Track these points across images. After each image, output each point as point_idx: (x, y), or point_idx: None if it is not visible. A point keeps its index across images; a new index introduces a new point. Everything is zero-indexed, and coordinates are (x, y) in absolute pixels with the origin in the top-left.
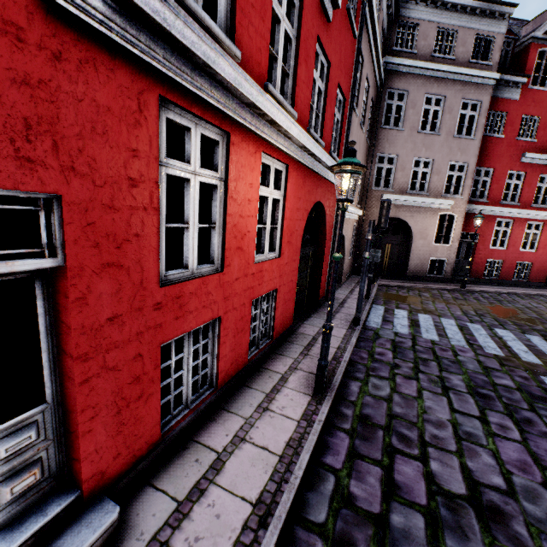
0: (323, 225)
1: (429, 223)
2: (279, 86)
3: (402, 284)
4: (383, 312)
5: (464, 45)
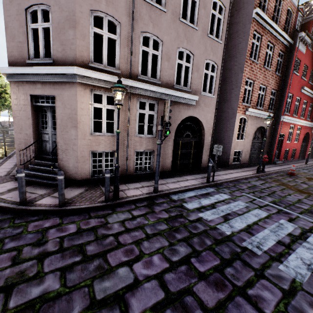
0: (308, 138)
1: None
2: (301, 115)
3: None
4: None
5: None
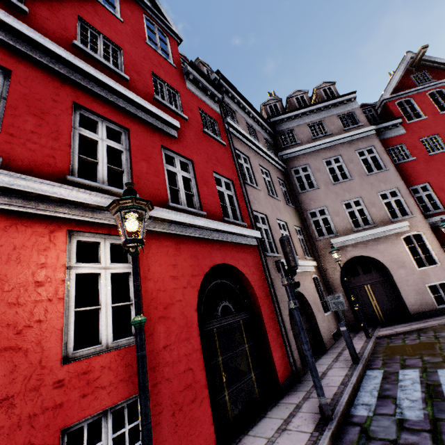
0: (249, 286)
1: (397, 250)
2: (105, 179)
3: (408, 327)
4: (380, 380)
5: (333, 124)
